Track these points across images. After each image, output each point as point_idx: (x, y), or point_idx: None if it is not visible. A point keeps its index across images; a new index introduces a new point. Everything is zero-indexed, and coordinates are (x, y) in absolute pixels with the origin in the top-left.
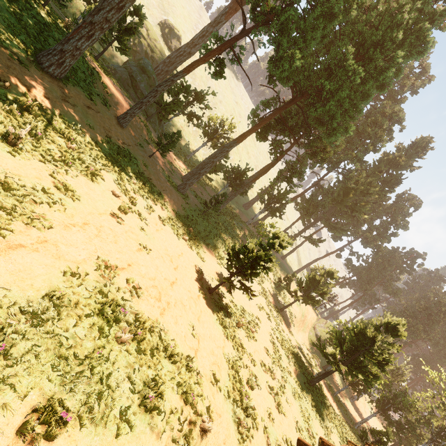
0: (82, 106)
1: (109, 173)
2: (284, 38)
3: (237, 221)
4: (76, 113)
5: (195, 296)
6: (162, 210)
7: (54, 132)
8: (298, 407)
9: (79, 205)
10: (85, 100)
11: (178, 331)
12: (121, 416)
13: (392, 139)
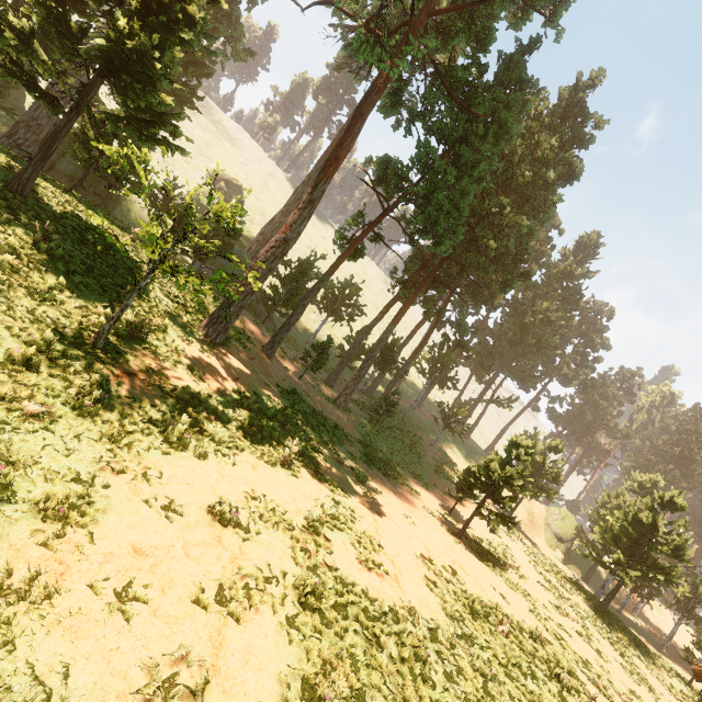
0: (248, 362)
1: (311, 434)
2: (440, 216)
3: (401, 411)
4: (254, 378)
5: (461, 551)
6: (353, 448)
7: (268, 419)
8: (611, 646)
9: (351, 499)
10: (244, 352)
11: (502, 604)
12: (564, 701)
13: (554, 247)
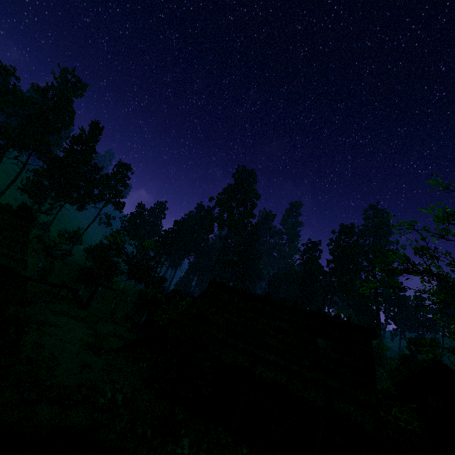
0: None
1: None
2: None
3: None
4: None
5: None
6: None
7: None
8: None
9: None
10: None
11: None
12: None
13: (67, 124)
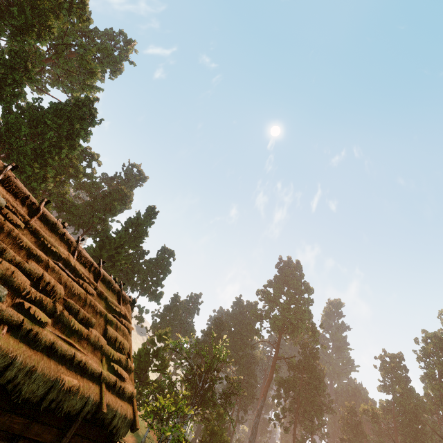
0: None
1: None
2: None
3: None
4: None
5: None
6: None
7: None
8: None
9: None
10: None
11: None
12: None
13: (128, 206)
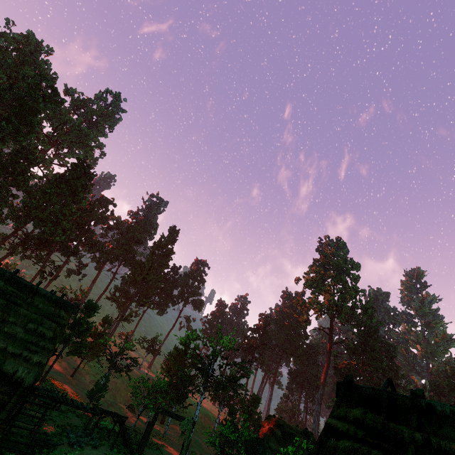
0: None
1: None
2: None
3: None
4: None
5: None
6: None
7: None
8: None
9: None
10: None
11: None
12: None
13: (150, 233)
